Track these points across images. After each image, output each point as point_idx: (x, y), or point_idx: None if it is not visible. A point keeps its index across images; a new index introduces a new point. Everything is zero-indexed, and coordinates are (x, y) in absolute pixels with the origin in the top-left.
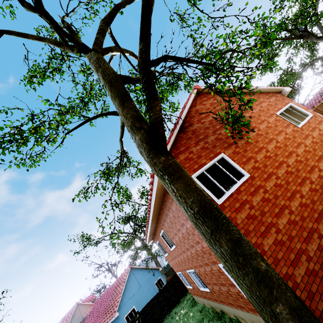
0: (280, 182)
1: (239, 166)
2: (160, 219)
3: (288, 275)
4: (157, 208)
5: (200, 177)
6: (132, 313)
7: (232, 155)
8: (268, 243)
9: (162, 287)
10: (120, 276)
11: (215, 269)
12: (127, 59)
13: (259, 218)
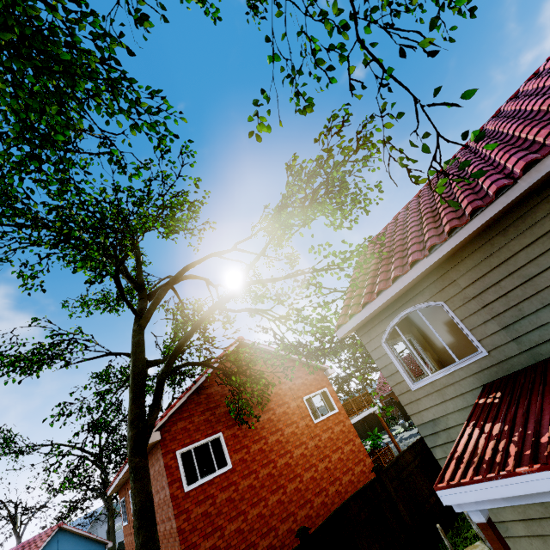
0: (256, 483)
1: (229, 453)
2: None
3: None
4: None
5: (186, 453)
6: None
7: (230, 438)
8: (206, 545)
9: None
10: (33, 538)
11: None
12: (180, 299)
13: (213, 517)
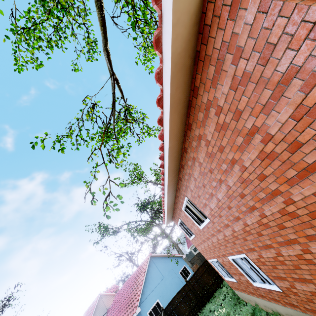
0: None
1: None
2: (181, 180)
3: None
4: (176, 150)
5: None
6: (156, 308)
7: None
8: None
9: (188, 277)
10: (140, 265)
11: None
12: None
13: None
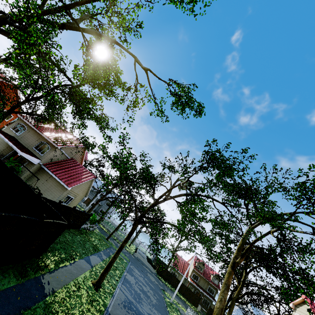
0: None
1: None
2: None
3: None
4: None
5: None
6: None
7: None
8: None
9: None
10: None
11: None
12: None
13: None
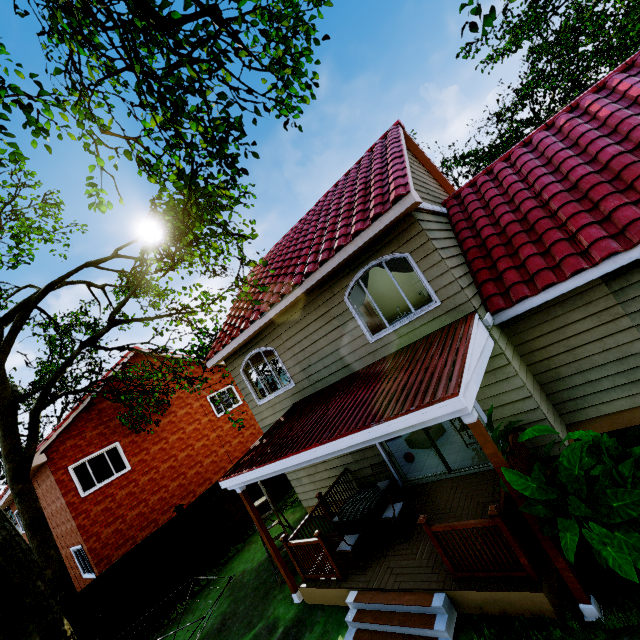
0: (157, 476)
1: (127, 458)
2: None
3: (108, 556)
4: None
5: (79, 467)
6: None
7: (128, 445)
8: (108, 531)
9: None
10: None
11: (69, 552)
12: (50, 317)
13: (114, 510)
